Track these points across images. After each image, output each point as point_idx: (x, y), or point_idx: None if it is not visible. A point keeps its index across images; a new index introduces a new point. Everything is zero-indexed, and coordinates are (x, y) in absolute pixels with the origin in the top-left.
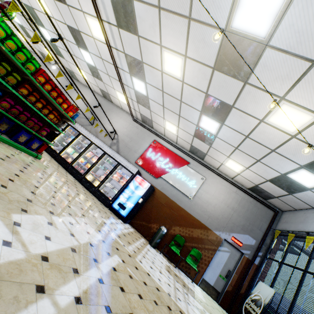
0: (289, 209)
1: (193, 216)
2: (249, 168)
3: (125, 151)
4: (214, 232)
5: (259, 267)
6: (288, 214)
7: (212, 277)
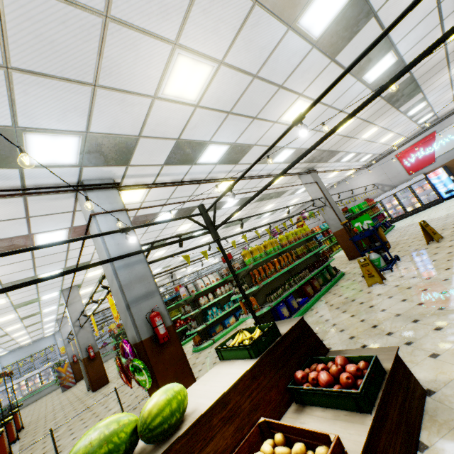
0: None
1: None
2: None
3: (393, 181)
4: None
5: None
6: None
7: None
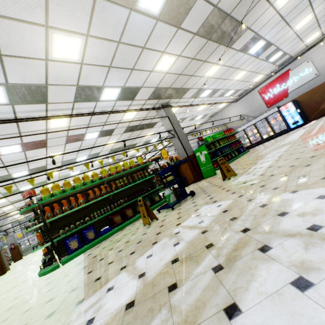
0: None
1: None
2: (321, 28)
3: (256, 113)
4: None
5: None
6: None
7: None
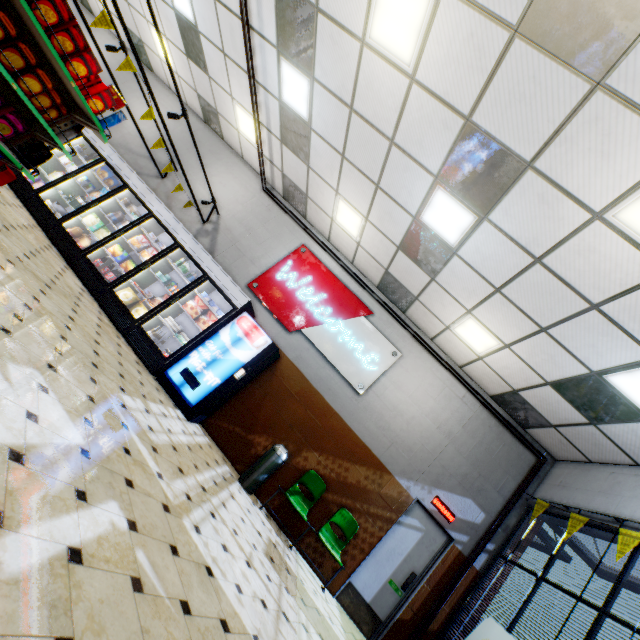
0: (574, 459)
1: (356, 434)
2: (512, 346)
3: (229, 255)
4: (397, 479)
5: (481, 577)
6: (570, 468)
7: (372, 584)
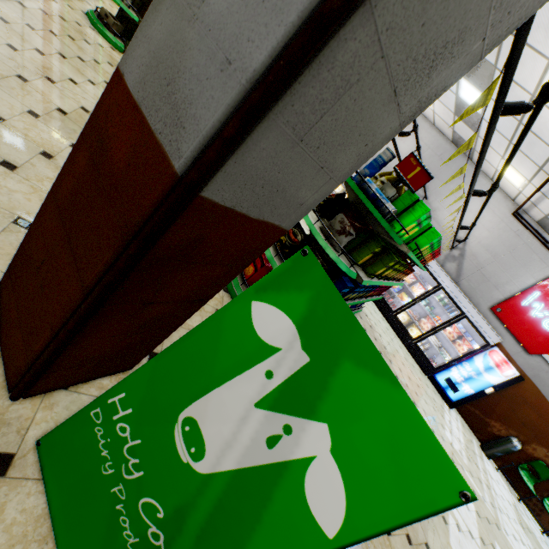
0: None
1: None
2: None
3: (473, 279)
4: None
5: None
6: None
7: None
